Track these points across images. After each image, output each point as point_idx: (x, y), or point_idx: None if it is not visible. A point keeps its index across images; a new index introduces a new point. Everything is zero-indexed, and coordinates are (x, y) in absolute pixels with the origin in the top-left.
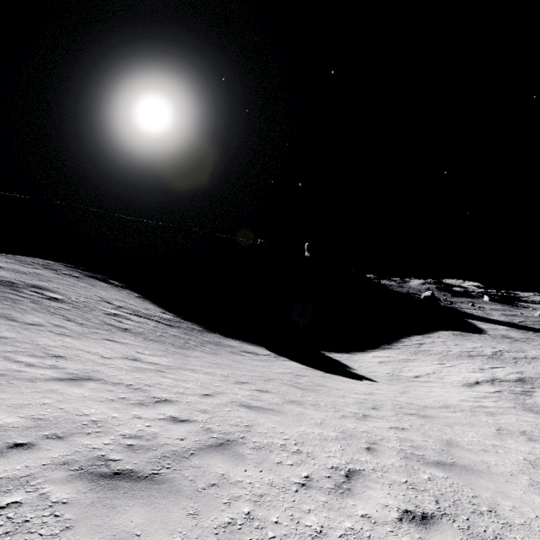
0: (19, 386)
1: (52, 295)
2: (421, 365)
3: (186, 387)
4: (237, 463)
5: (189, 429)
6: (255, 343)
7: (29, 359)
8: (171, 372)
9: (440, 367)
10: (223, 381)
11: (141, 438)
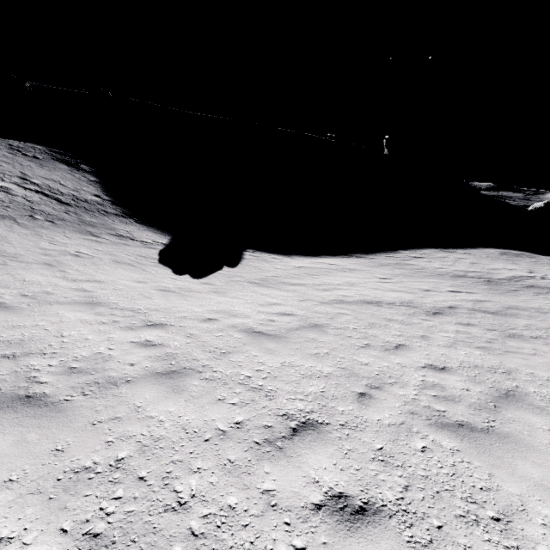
0: None
1: None
2: (348, 276)
3: None
4: None
5: None
6: (168, 233)
7: None
8: None
9: (369, 281)
10: None
11: None
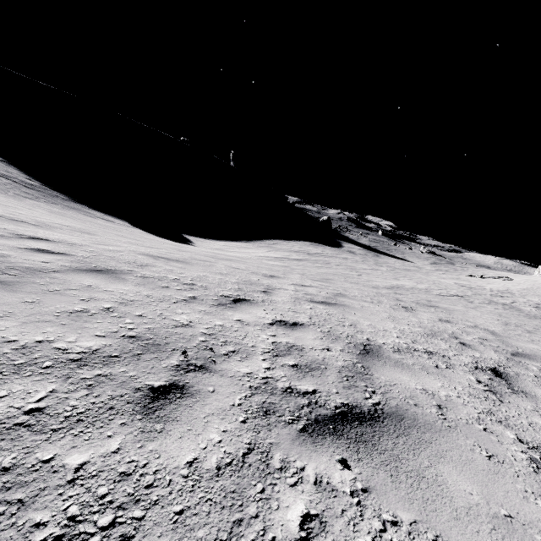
0: None
1: None
2: (252, 250)
3: None
4: None
5: None
6: (121, 219)
7: None
8: None
9: (263, 252)
10: (35, 207)
11: None
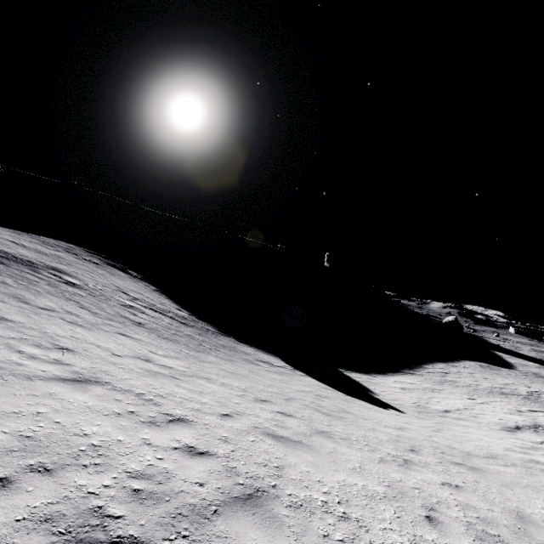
0: (14, 385)
1: (70, 280)
2: (449, 398)
3: (202, 402)
4: (273, 533)
5: (209, 467)
6: (270, 352)
7: (33, 349)
8: (186, 380)
9: (471, 403)
10: (241, 397)
11: (150, 478)
